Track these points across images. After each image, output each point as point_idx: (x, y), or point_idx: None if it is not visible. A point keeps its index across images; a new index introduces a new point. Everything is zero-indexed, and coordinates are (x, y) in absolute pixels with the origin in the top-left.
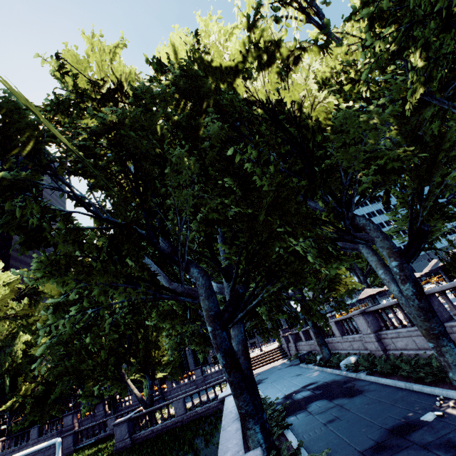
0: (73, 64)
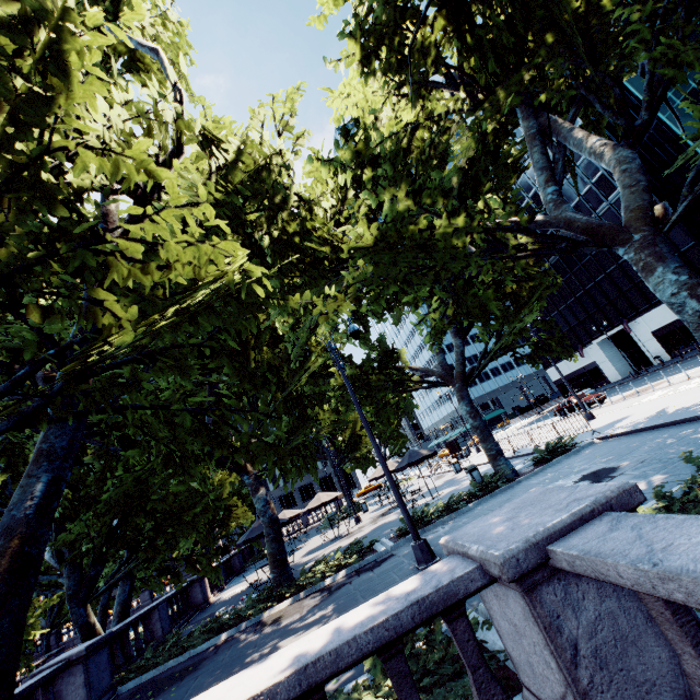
0: None
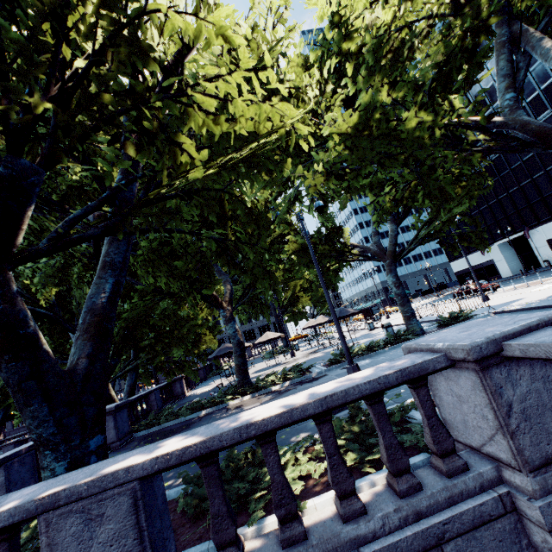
0: None
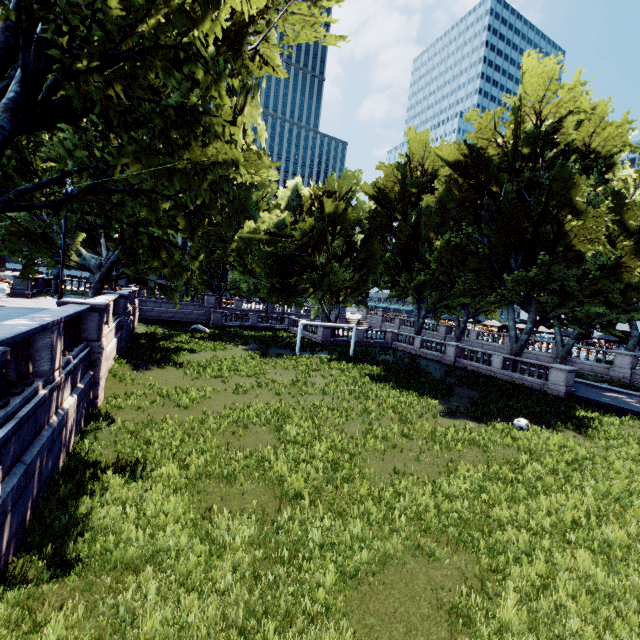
0: (545, 74)
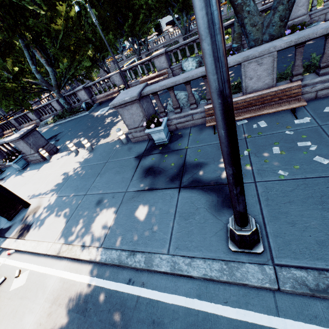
0: None
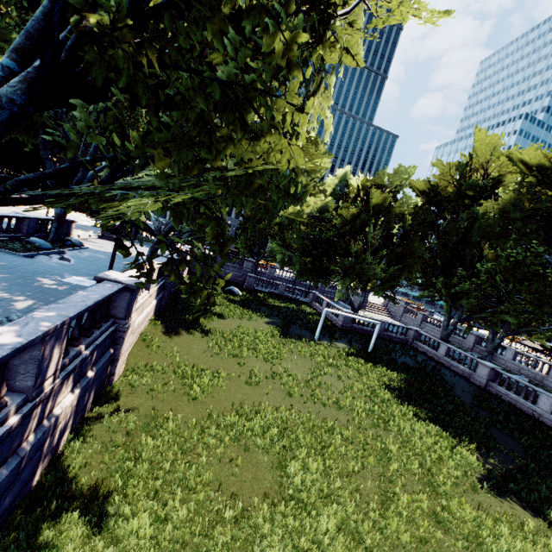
0: None
